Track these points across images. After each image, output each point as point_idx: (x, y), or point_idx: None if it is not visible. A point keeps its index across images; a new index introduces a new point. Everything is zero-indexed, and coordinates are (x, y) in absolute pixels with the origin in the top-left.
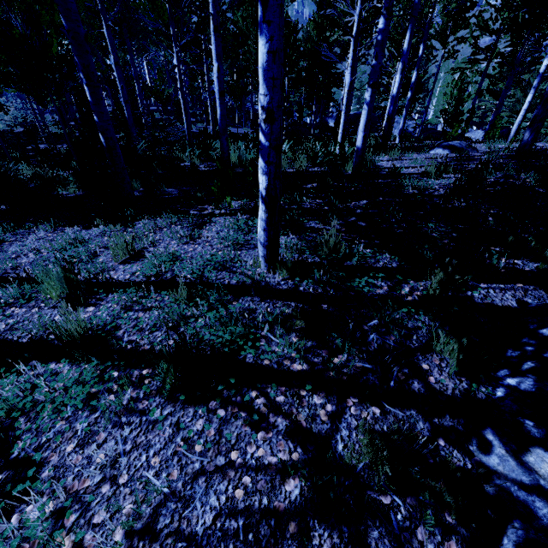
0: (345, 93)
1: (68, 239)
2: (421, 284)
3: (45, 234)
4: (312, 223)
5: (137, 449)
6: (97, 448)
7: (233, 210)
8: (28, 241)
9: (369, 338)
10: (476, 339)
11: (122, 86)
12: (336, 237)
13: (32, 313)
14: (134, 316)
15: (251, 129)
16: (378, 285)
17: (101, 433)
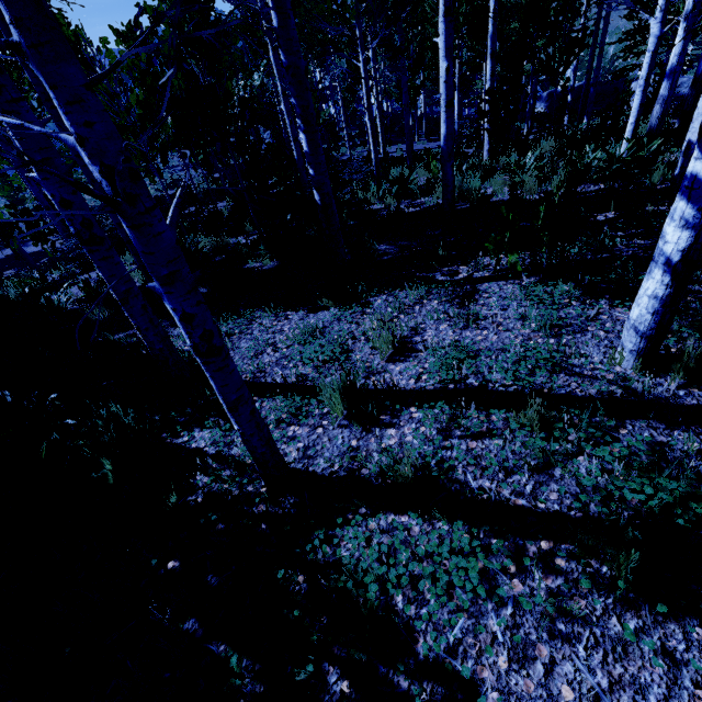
0: (646, 58)
1: (306, 330)
2: None
3: (269, 322)
4: None
5: (621, 688)
6: (546, 671)
7: (501, 270)
8: (255, 332)
9: None
10: None
11: (290, 120)
12: None
13: (317, 435)
14: (462, 446)
15: (427, 142)
16: None
17: (538, 646)
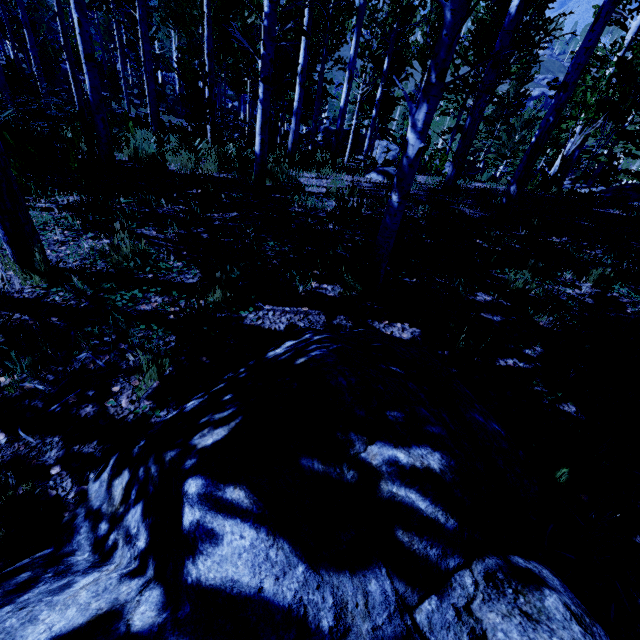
0: None
1: None
2: (201, 302)
3: None
4: (147, 229)
5: None
6: None
7: (62, 205)
8: None
9: (77, 357)
10: (207, 361)
11: None
12: (129, 243)
13: None
14: None
15: None
16: (147, 300)
17: None
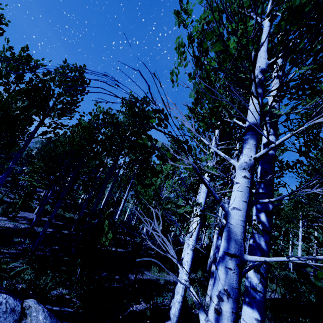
0: None
1: None
2: None
3: None
4: None
5: None
6: None
7: None
8: None
9: None
10: None
11: None
12: None
13: None
14: None
15: None
16: None
17: None
